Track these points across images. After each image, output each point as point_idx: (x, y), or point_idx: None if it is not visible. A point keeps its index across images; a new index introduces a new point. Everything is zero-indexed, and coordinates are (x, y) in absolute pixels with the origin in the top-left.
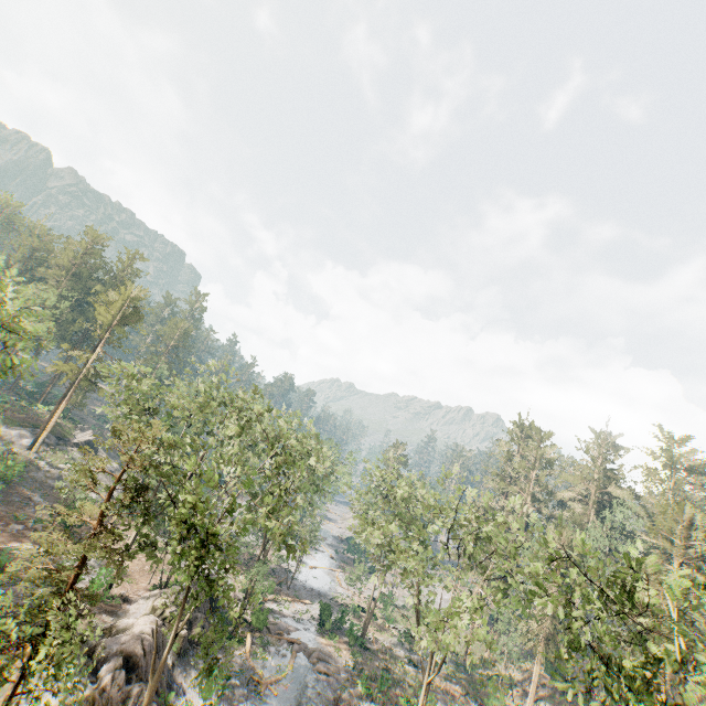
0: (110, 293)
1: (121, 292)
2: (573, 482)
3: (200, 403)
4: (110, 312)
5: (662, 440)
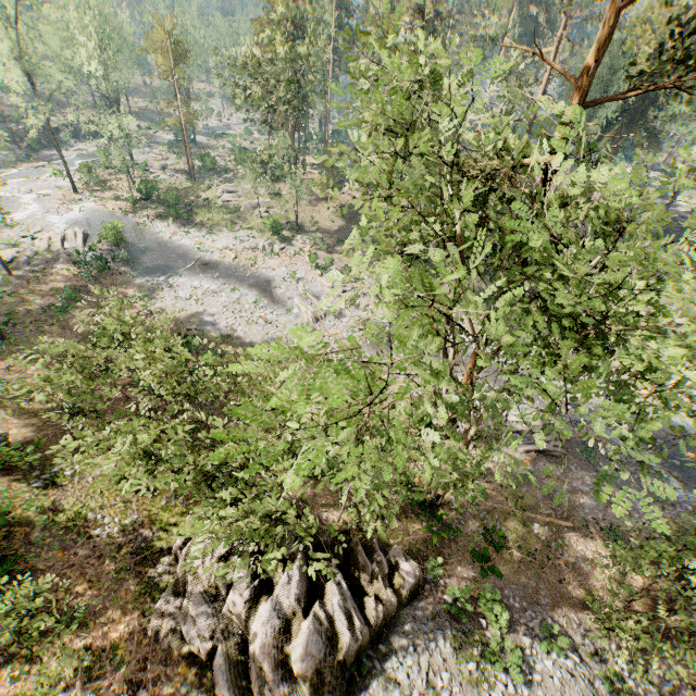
0: None
1: None
2: None
3: None
4: None
5: None
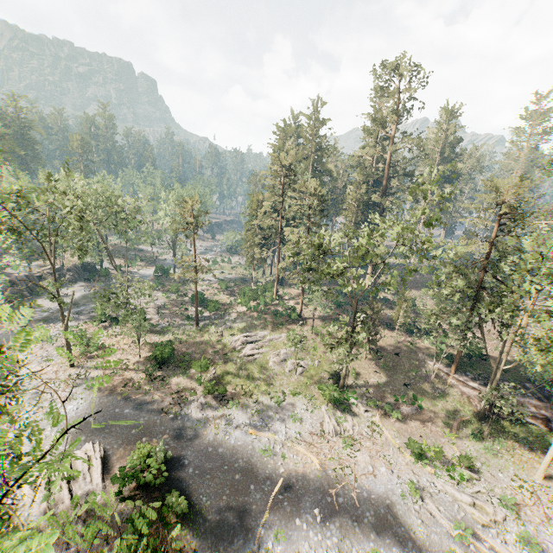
0: None
1: None
2: (292, 162)
3: None
4: None
5: (376, 102)
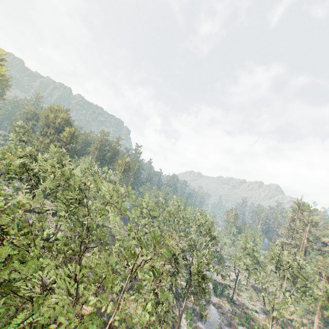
0: (119, 161)
1: (123, 160)
2: None
3: (168, 211)
4: (121, 169)
5: None
